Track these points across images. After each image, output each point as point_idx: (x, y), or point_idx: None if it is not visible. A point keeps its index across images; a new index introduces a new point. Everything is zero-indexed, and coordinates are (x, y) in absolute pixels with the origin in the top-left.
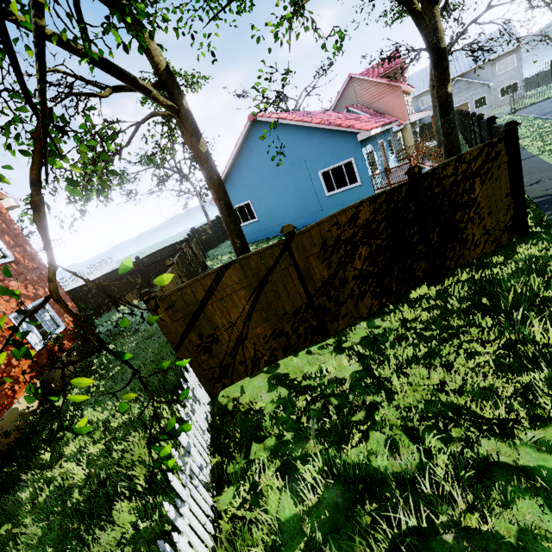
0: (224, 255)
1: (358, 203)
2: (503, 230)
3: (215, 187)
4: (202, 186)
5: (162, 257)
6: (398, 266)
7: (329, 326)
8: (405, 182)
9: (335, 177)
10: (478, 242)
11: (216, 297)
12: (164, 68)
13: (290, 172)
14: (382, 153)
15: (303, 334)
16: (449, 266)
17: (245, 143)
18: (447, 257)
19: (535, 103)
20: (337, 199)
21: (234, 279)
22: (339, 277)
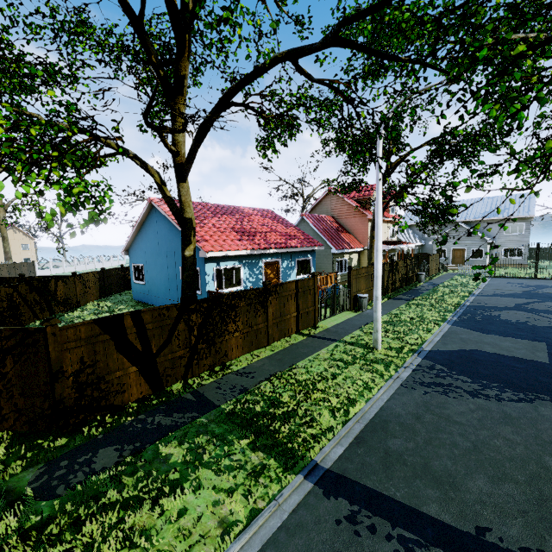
0: (109, 302)
1: None
2: (40, 415)
3: None
4: None
5: None
6: None
7: None
8: None
9: None
10: (7, 416)
11: None
12: None
13: (166, 256)
14: (271, 271)
15: None
16: None
17: (148, 217)
18: None
19: (516, 277)
20: None
21: None
22: None
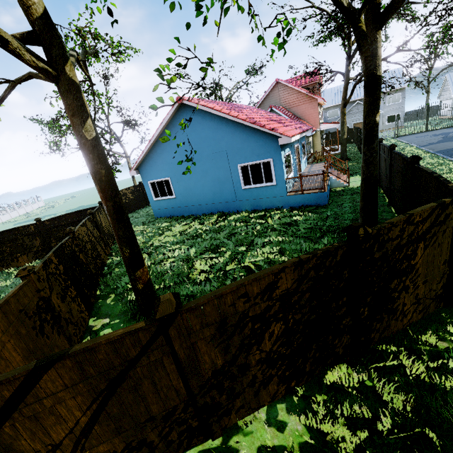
0: (137, 226)
1: (279, 269)
2: (432, 298)
3: (101, 184)
4: (133, 149)
5: (67, 222)
6: (317, 343)
7: (215, 427)
8: (344, 243)
9: (252, 172)
10: (407, 312)
11: (20, 413)
12: (38, 15)
13: (211, 159)
14: (297, 156)
15: (176, 439)
16: (373, 339)
17: (171, 123)
18: (372, 329)
19: (412, 134)
20: (252, 193)
21: (60, 382)
22: (238, 362)
